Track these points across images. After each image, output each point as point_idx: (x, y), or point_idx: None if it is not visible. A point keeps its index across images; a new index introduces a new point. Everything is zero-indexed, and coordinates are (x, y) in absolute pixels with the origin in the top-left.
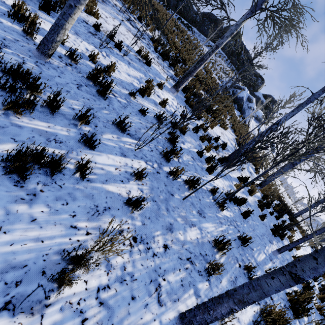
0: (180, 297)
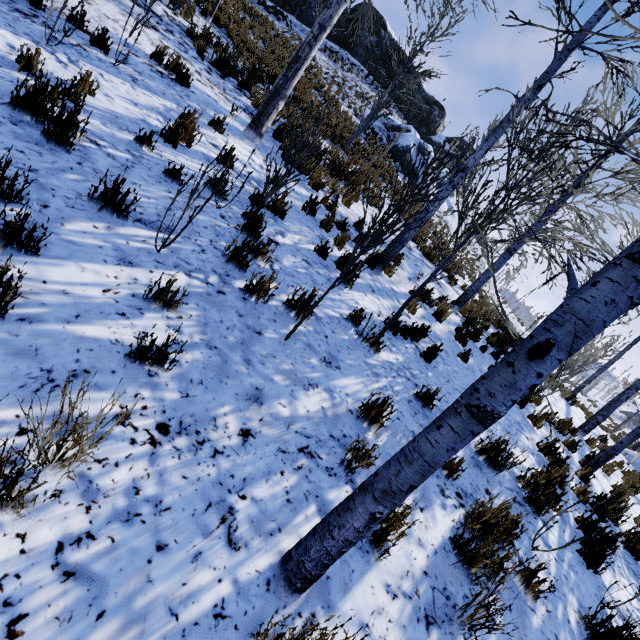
0: (283, 525)
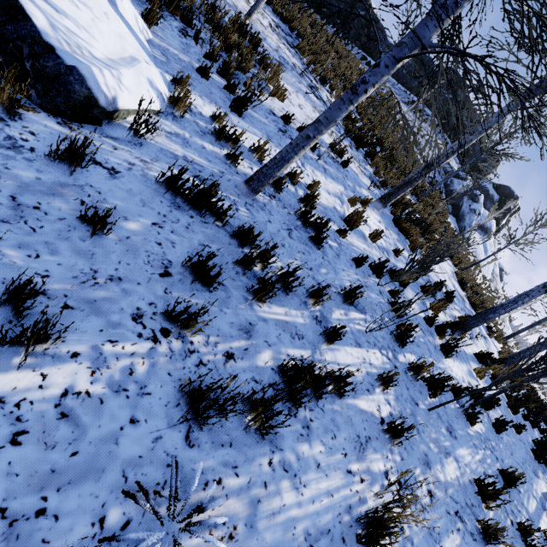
0: None
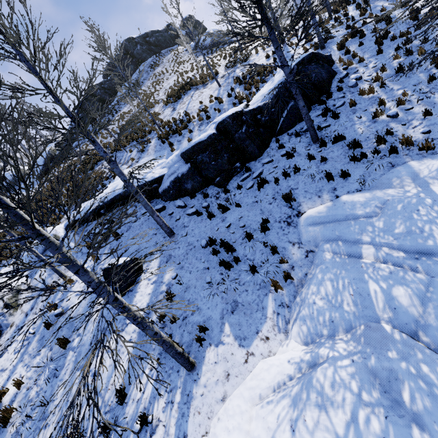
0: None
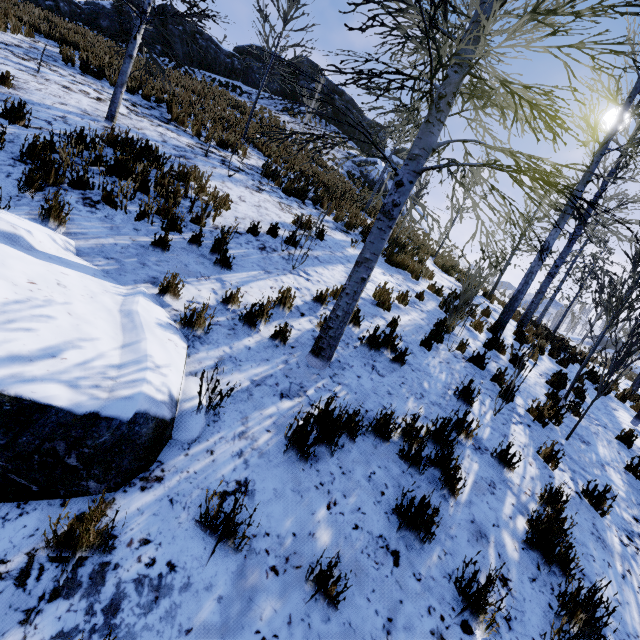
0: None
